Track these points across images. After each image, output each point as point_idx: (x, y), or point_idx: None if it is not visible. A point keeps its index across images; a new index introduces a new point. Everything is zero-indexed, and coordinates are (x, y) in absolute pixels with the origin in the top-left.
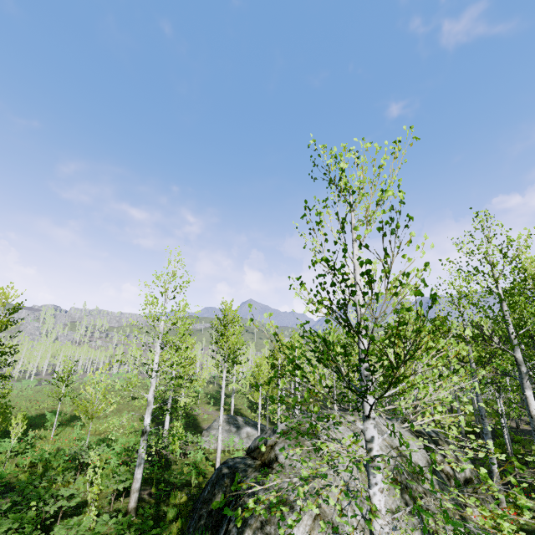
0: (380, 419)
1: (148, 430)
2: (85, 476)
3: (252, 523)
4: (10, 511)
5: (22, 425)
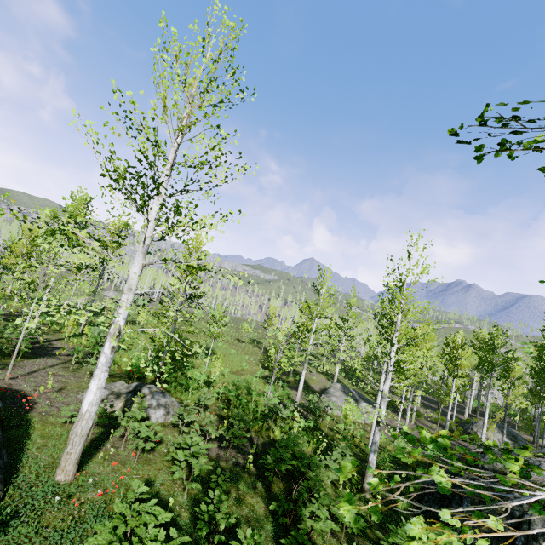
0: None
1: (383, 421)
2: (277, 427)
3: None
4: (261, 455)
5: (219, 366)
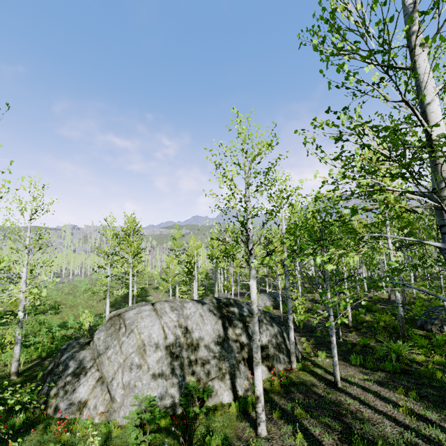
0: (192, 304)
1: (21, 320)
2: None
3: (59, 384)
4: None
5: None
